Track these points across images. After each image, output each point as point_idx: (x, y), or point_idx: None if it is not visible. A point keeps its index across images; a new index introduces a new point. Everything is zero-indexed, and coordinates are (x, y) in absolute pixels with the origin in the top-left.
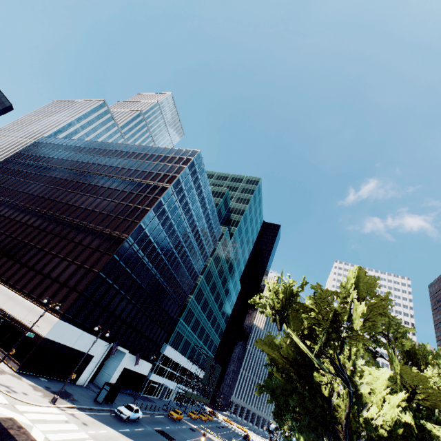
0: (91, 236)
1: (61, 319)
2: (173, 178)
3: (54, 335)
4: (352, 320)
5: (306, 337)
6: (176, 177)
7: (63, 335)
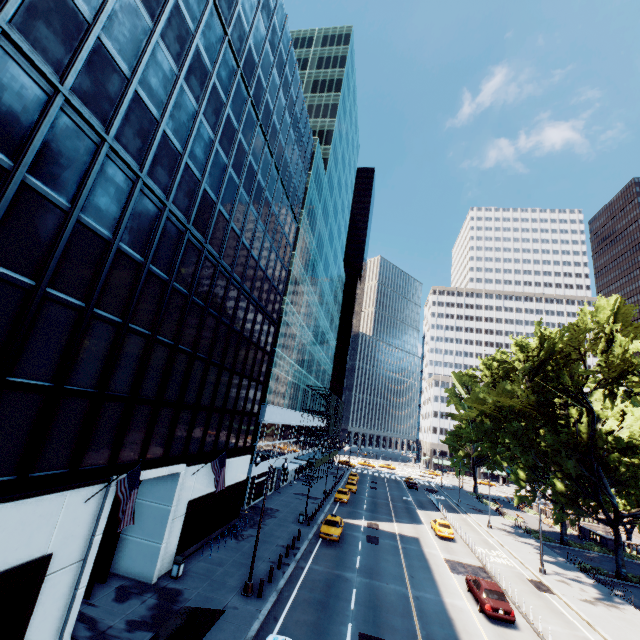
0: None
1: None
2: None
3: None
4: None
5: None
6: None
7: None
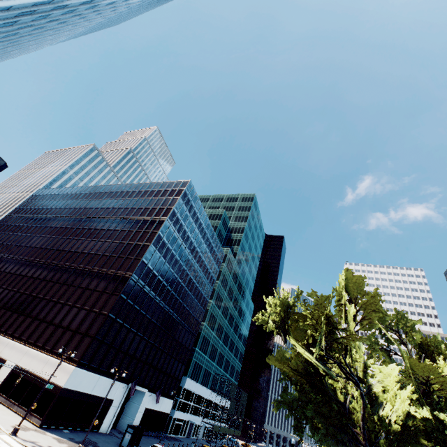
0: (97, 279)
1: (77, 366)
2: (168, 211)
3: (72, 384)
4: (348, 322)
5: (312, 346)
6: (170, 209)
7: (80, 383)
